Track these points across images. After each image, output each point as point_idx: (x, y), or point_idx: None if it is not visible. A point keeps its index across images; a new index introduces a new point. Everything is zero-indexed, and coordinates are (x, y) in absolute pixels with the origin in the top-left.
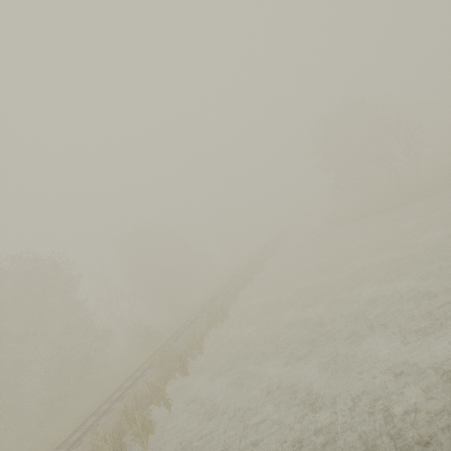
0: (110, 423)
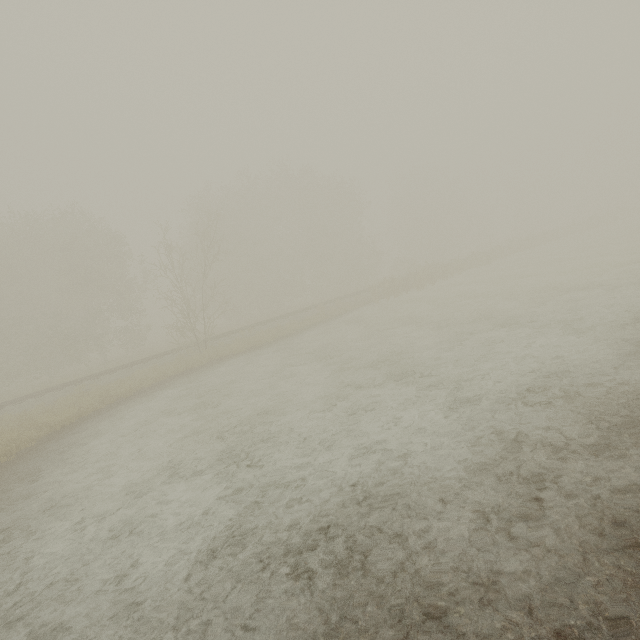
0: None
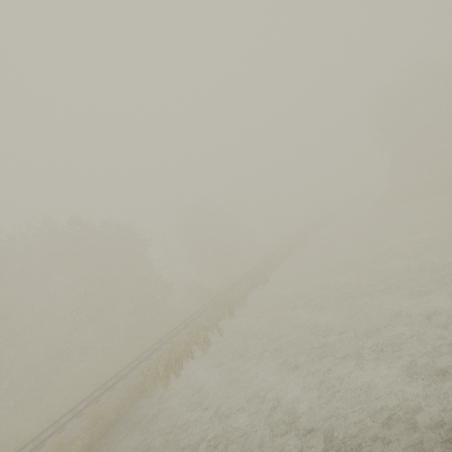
0: (180, 341)
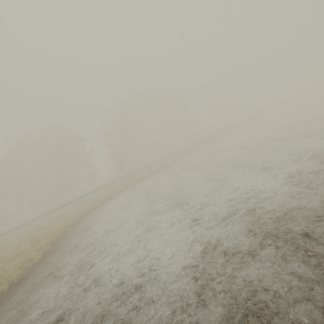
0: None
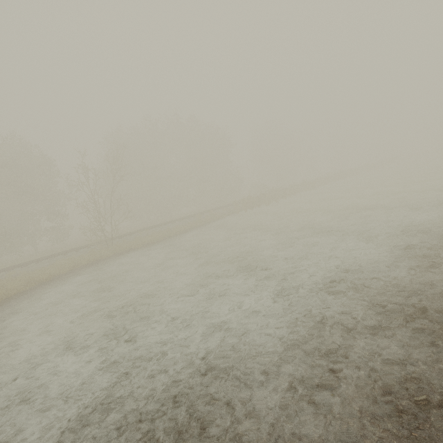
0: None
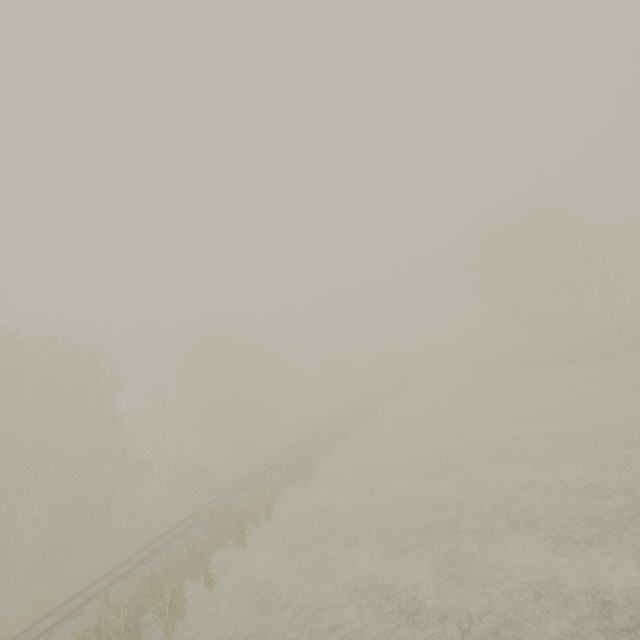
0: (127, 593)
